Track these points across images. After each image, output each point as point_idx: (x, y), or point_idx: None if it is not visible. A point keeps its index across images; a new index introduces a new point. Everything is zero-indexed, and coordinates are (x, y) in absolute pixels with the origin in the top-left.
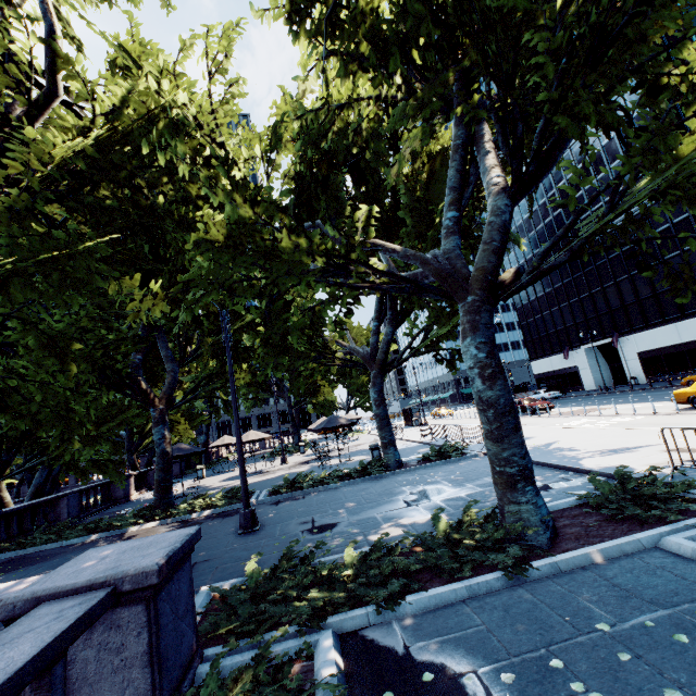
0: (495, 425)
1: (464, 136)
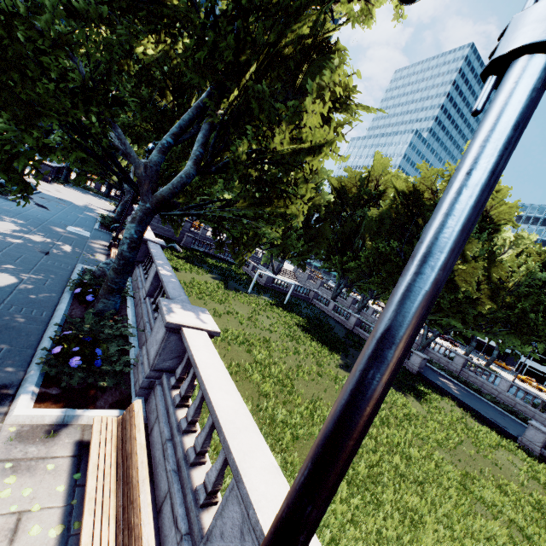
0: None
1: None
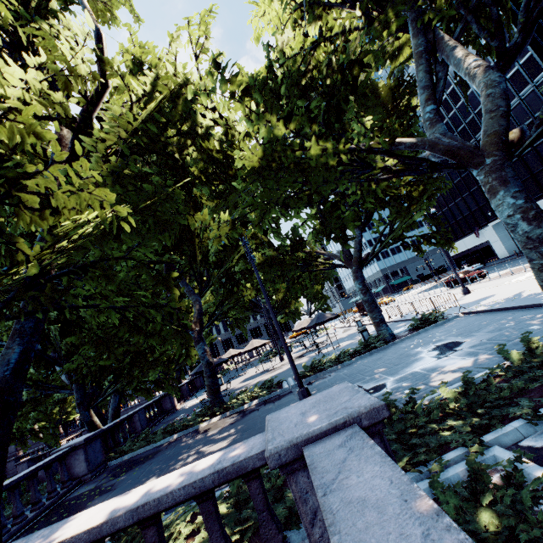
0: None
1: (425, 43)
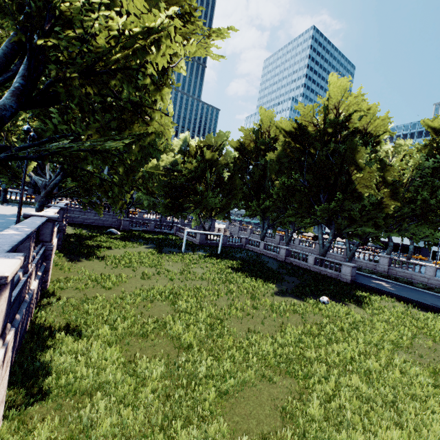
0: None
1: None
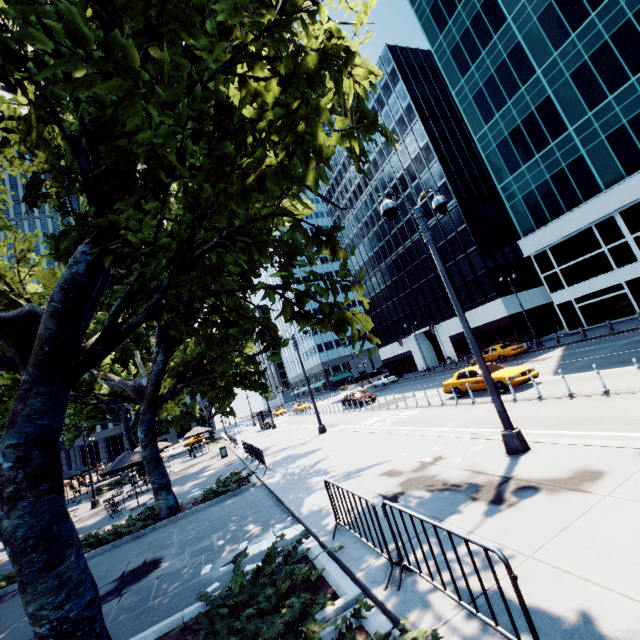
0: (16, 569)
1: None
